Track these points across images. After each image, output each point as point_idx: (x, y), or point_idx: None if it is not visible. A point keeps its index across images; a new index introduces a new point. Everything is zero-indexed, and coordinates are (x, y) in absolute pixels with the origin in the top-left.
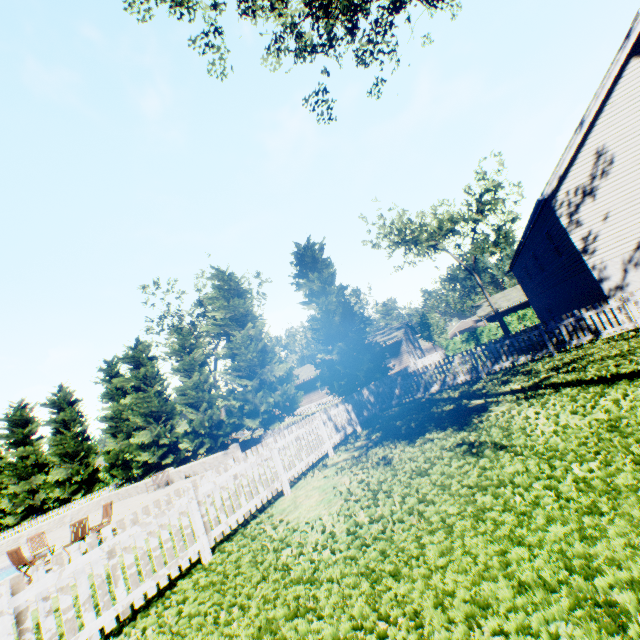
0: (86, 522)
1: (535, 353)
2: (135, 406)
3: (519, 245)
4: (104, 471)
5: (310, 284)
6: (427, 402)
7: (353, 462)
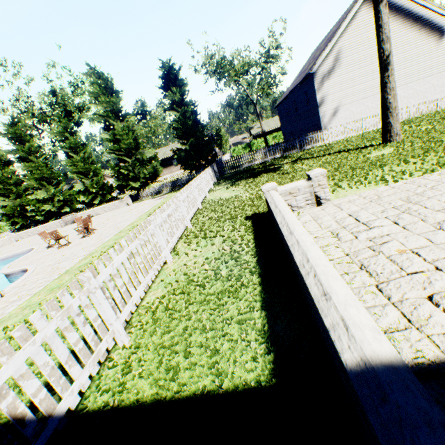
0: (87, 220)
1: (292, 151)
2: (28, 173)
3: (289, 94)
4: (5, 220)
5: (173, 96)
6: (246, 170)
7: (232, 186)
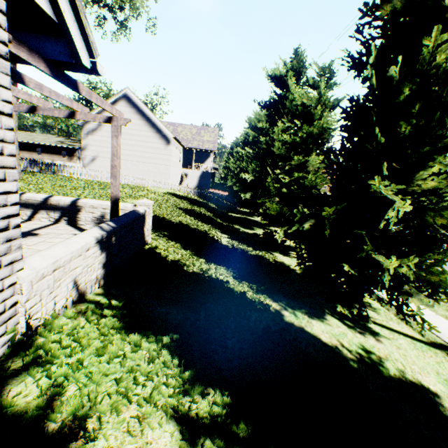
0: None
1: (48, 171)
2: None
3: None
4: None
5: None
6: None
7: None
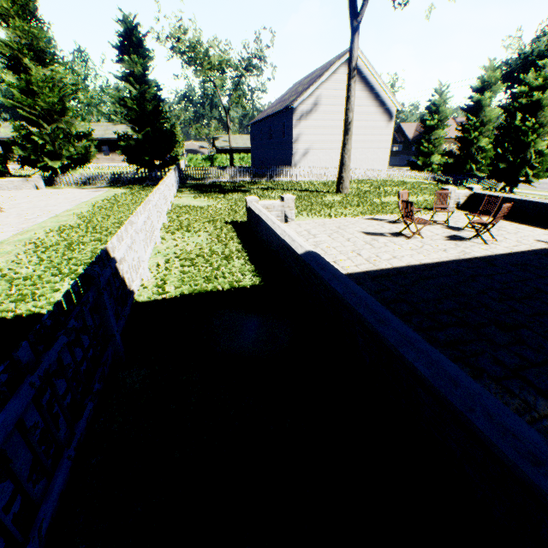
0: None
1: (262, 178)
2: None
3: (267, 118)
4: None
5: (133, 65)
6: (213, 185)
7: (201, 196)
